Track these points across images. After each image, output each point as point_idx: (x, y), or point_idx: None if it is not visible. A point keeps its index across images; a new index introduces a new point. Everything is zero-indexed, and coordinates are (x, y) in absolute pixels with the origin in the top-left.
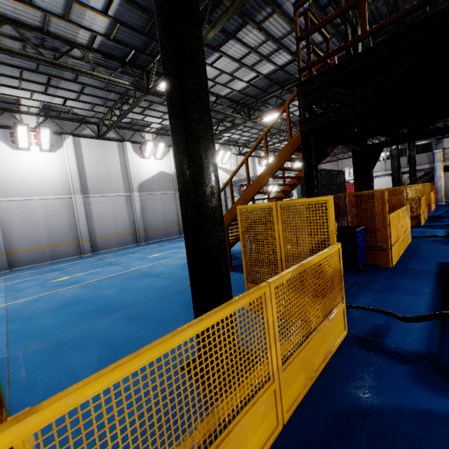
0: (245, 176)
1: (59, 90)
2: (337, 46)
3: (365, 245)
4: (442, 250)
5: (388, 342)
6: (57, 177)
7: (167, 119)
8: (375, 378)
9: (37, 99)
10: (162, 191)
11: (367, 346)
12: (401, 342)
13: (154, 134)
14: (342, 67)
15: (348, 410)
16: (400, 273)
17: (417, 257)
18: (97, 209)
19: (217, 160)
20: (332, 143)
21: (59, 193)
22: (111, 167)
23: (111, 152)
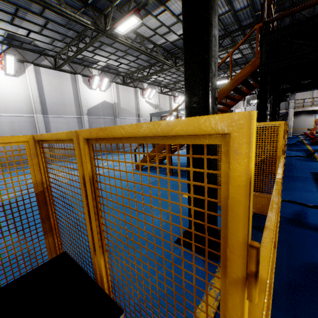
0: (164, 109)
1: (24, 22)
2: (248, 15)
3: (266, 159)
4: (308, 164)
5: (309, 221)
6: (21, 98)
7: (112, 59)
8: (315, 244)
9: (3, 28)
10: (105, 116)
11: (298, 224)
12: (317, 221)
13: (99, 70)
14: (304, 23)
15: (310, 265)
16: (291, 178)
17: (295, 168)
18: (54, 127)
19: (145, 95)
20: (253, 86)
21: (23, 112)
22: (65, 94)
23: (65, 82)
